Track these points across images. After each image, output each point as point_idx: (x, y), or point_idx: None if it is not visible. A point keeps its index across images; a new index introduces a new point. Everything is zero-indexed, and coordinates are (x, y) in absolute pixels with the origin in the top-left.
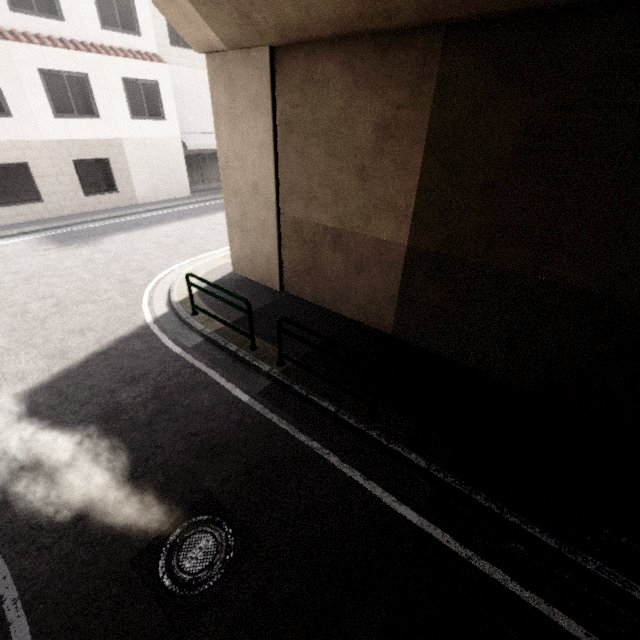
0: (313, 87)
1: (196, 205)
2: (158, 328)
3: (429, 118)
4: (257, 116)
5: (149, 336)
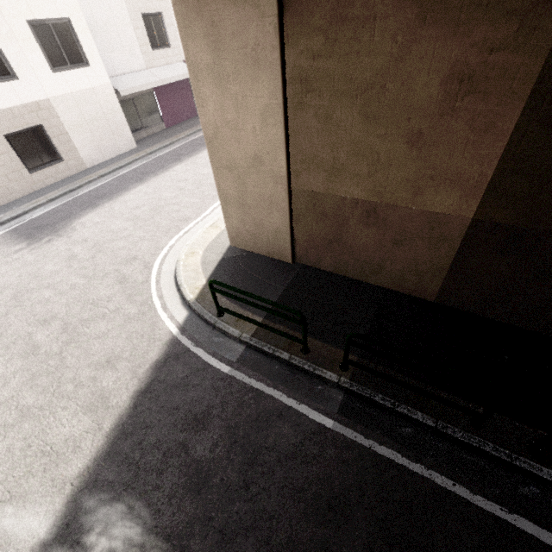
0: (347, 28)
1: (147, 158)
2: (189, 340)
3: (543, 63)
4: (258, 74)
5: (185, 354)
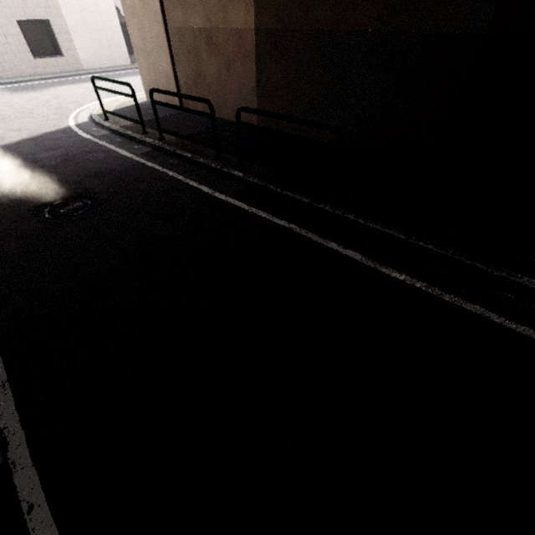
0: None
1: (134, 70)
2: (77, 128)
3: None
4: None
5: (69, 132)
